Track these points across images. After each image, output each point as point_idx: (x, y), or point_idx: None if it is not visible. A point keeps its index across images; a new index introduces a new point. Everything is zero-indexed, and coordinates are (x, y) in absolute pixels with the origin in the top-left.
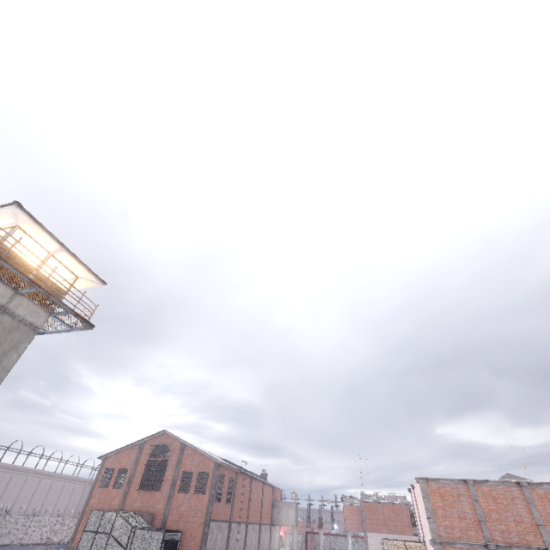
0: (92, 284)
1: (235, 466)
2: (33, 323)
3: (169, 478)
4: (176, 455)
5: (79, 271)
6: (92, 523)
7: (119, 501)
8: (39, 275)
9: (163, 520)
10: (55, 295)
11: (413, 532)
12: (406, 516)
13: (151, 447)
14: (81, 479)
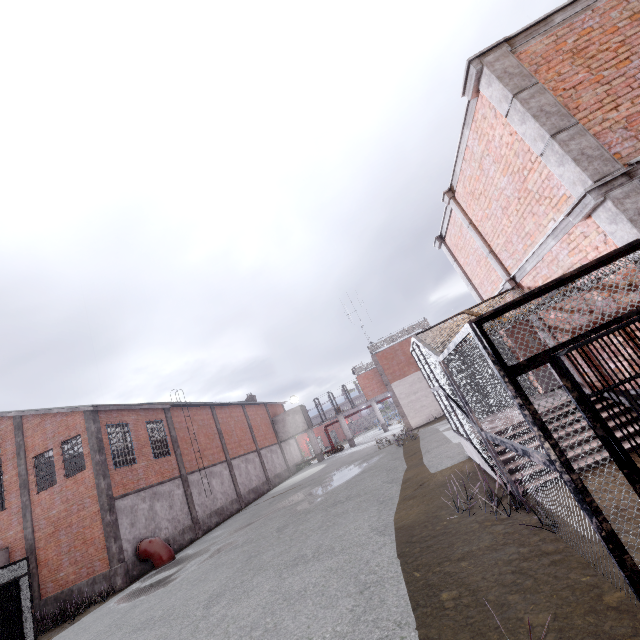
0: None
1: None
2: None
3: (13, 481)
4: (11, 441)
5: None
6: None
7: None
8: None
9: (27, 547)
10: None
11: None
12: None
13: None
14: None
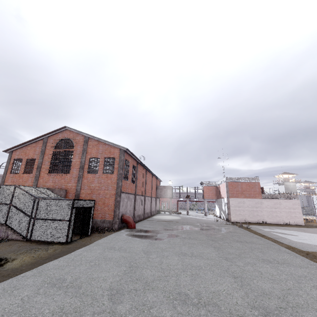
0: None
1: None
2: None
3: (77, 163)
4: (80, 146)
5: None
6: None
7: (32, 182)
8: None
9: (76, 194)
10: None
11: (262, 197)
12: (258, 188)
13: (55, 141)
14: None
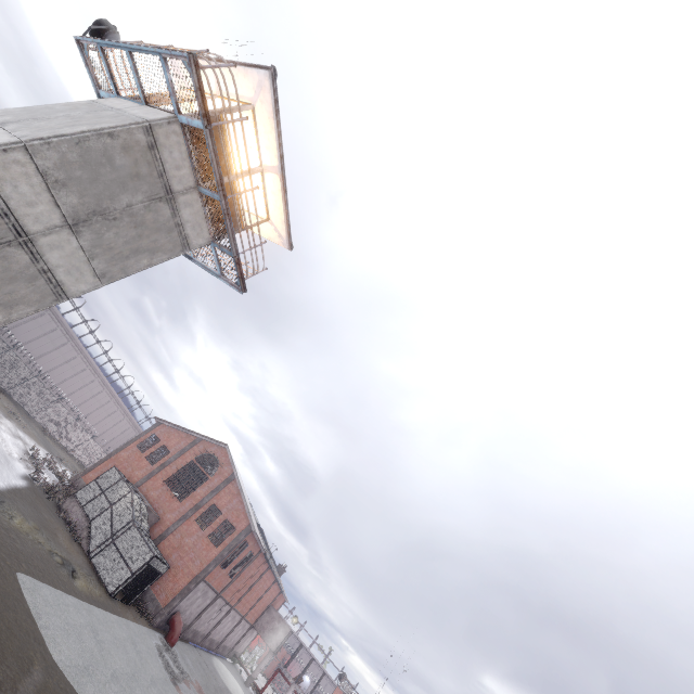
0: (277, 239)
1: (263, 540)
2: (188, 237)
3: (198, 497)
4: (220, 480)
5: (276, 212)
6: (105, 479)
7: (142, 476)
8: (233, 184)
9: (164, 534)
10: (232, 222)
11: None
12: None
13: (204, 450)
14: (132, 417)
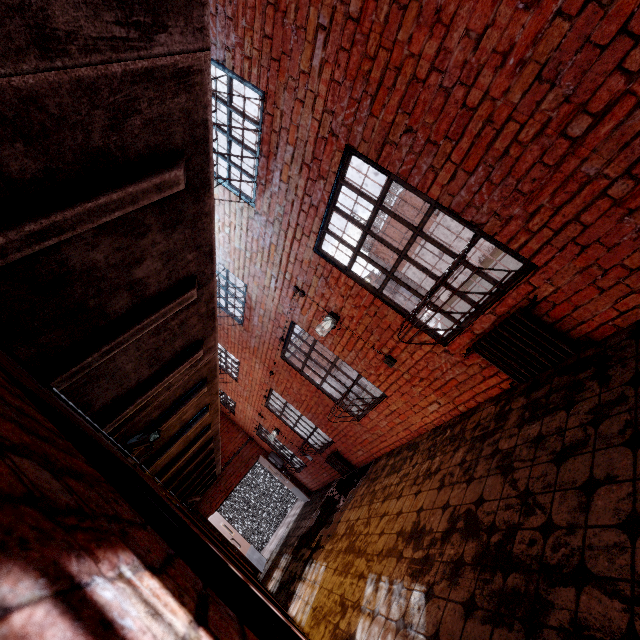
0: None
1: None
2: None
3: None
4: None
5: None
6: None
7: None
8: None
9: None
10: None
11: (433, 214)
12: (411, 208)
13: None
14: None
